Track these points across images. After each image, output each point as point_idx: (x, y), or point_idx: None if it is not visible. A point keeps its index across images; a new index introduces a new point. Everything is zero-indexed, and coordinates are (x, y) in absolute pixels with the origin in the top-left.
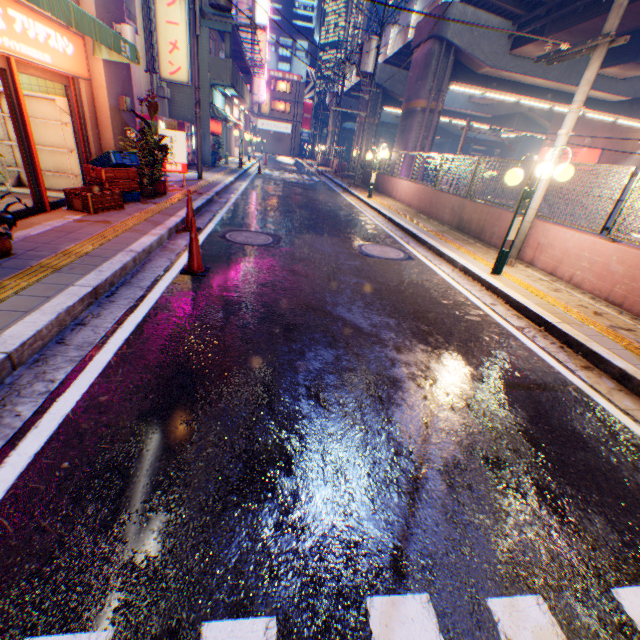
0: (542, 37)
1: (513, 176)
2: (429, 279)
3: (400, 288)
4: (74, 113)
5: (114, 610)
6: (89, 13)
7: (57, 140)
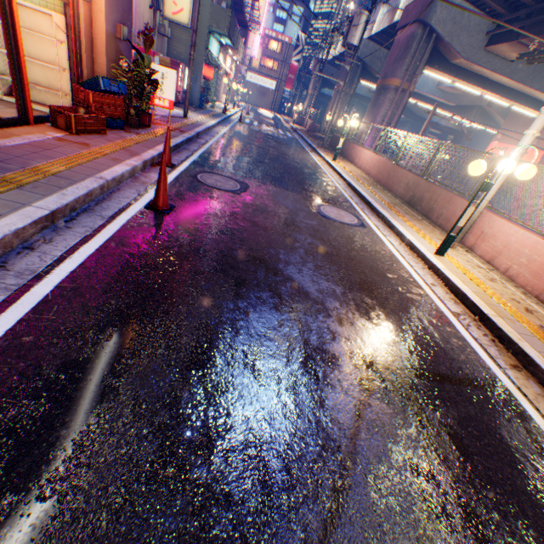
0: (518, 38)
1: (477, 167)
2: (378, 249)
3: (350, 255)
4: (70, 32)
5: None
6: None
7: (51, 56)
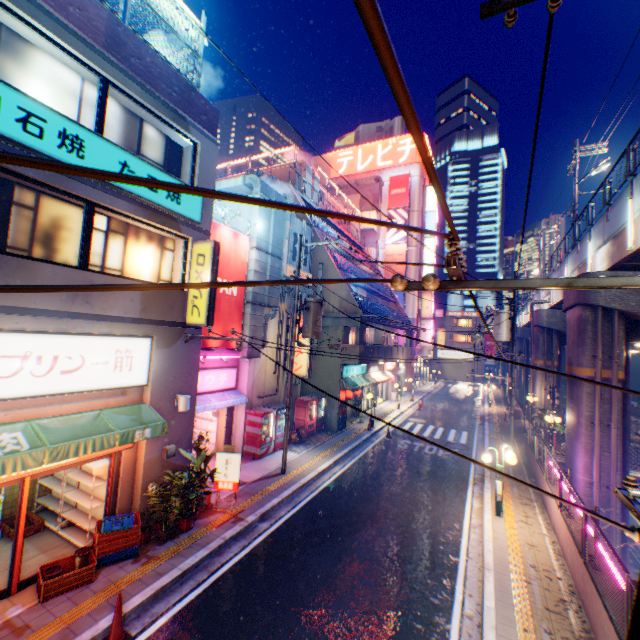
0: None
1: None
2: None
3: None
4: (109, 474)
5: None
6: (147, 399)
7: (100, 490)
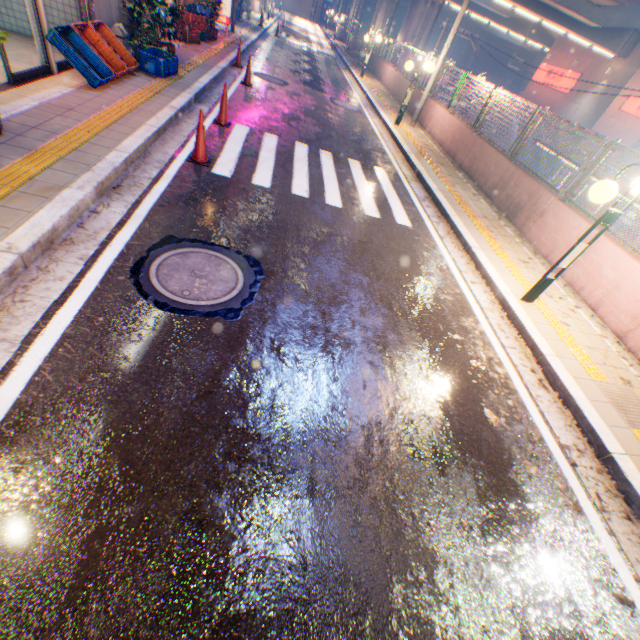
0: None
1: (407, 66)
2: (361, 121)
3: (342, 118)
4: None
5: (250, 127)
6: None
7: None
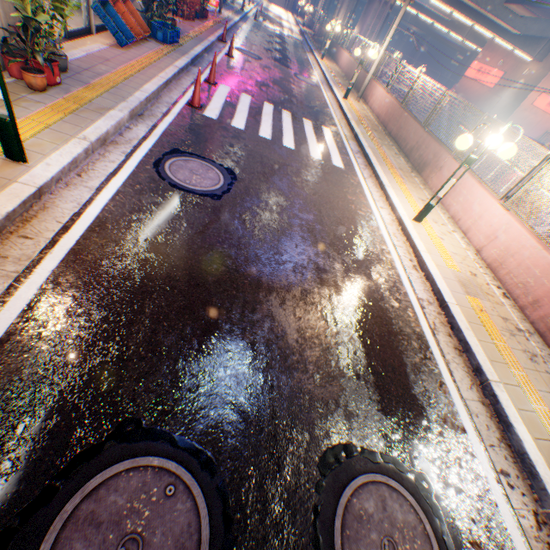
0: None
1: (356, 52)
2: (317, 93)
3: (302, 90)
4: None
5: (231, 88)
6: None
7: None
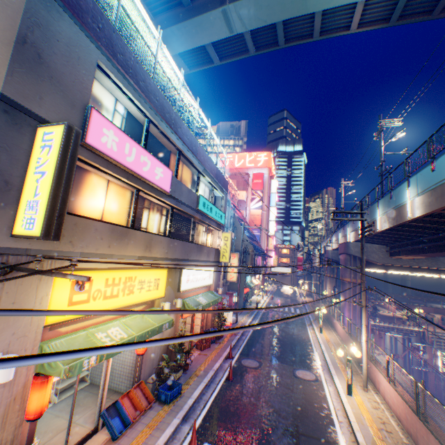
0: (399, 254)
1: (338, 352)
2: (317, 392)
3: (300, 395)
4: (202, 315)
5: (214, 443)
6: (212, 289)
7: (196, 322)
